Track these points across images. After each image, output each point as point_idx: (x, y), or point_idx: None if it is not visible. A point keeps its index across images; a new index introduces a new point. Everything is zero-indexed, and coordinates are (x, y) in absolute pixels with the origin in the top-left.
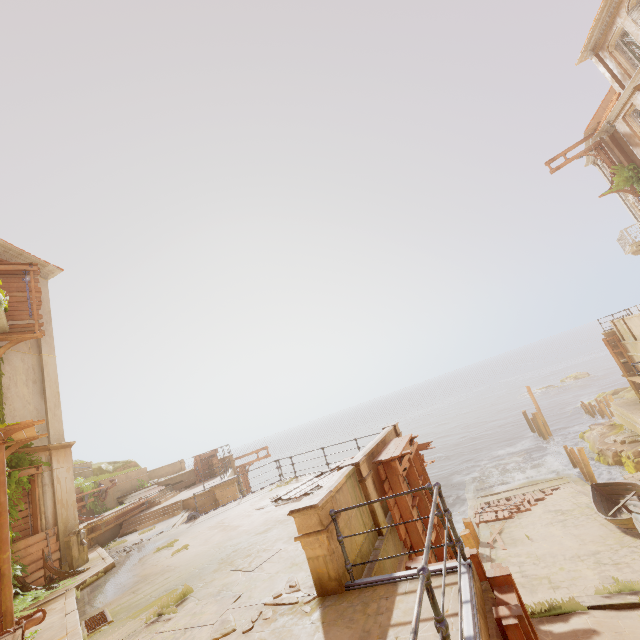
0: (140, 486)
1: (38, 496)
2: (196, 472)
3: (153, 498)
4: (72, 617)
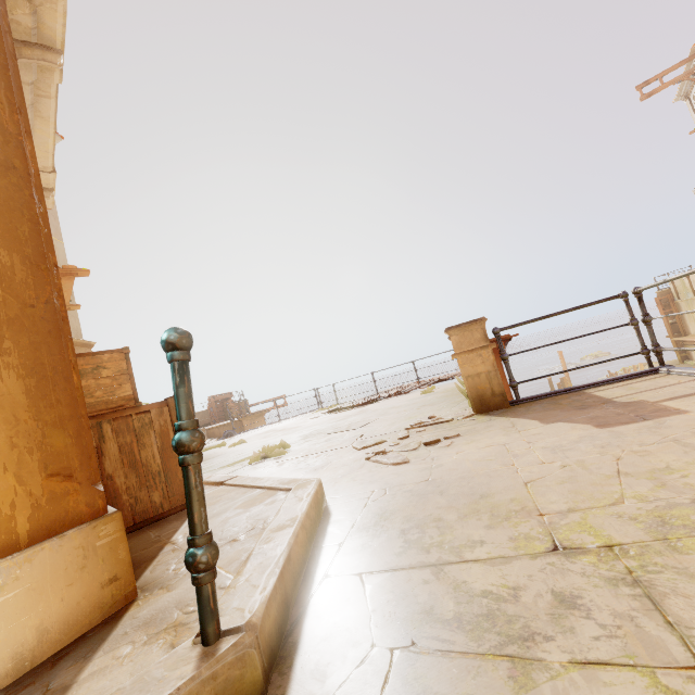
0: None
1: None
2: (210, 413)
3: None
4: None
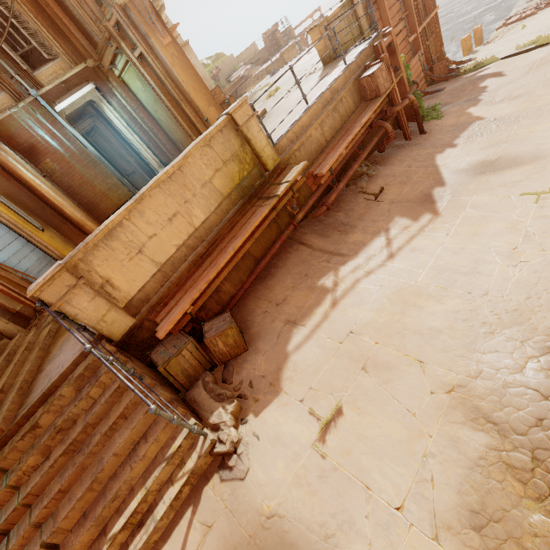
0: (234, 69)
1: None
2: (267, 49)
3: (246, 74)
4: None
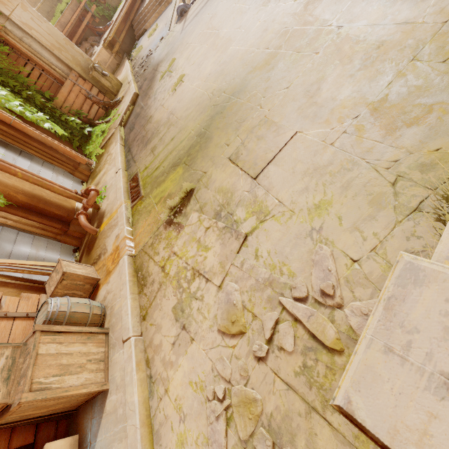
0: None
1: (29, 52)
2: None
3: None
4: (119, 181)
